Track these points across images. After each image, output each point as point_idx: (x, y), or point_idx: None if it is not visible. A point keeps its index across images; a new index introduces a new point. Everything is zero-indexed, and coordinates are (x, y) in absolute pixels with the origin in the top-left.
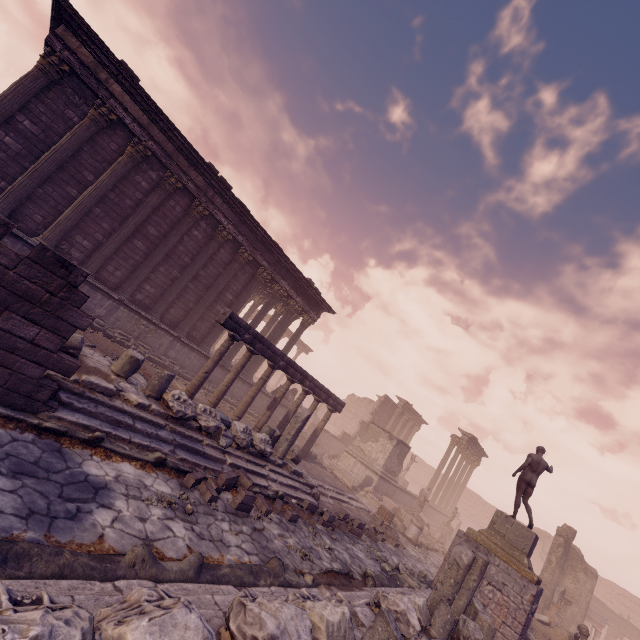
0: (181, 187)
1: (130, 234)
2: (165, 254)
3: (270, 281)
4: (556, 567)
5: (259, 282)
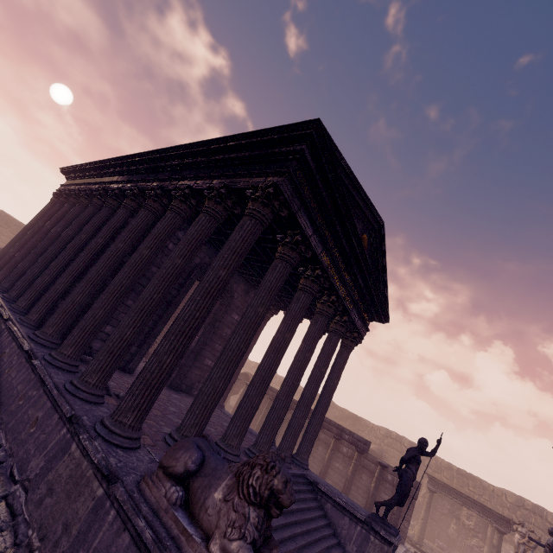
0: (88, 192)
1: (47, 247)
2: (59, 245)
3: (196, 212)
4: None
5: (145, 208)
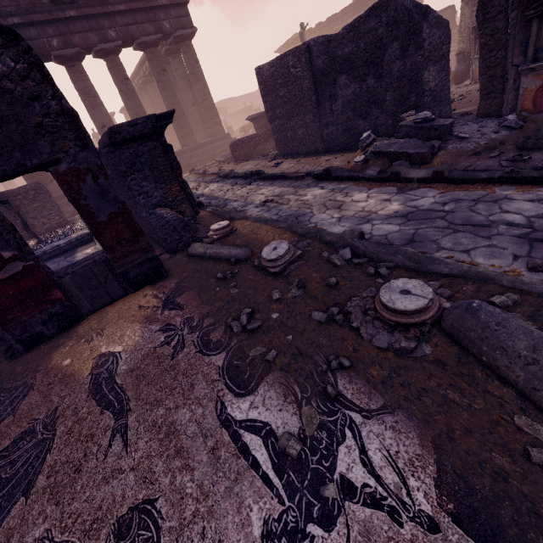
0: None
1: None
2: None
3: None
4: (463, 7)
5: None
